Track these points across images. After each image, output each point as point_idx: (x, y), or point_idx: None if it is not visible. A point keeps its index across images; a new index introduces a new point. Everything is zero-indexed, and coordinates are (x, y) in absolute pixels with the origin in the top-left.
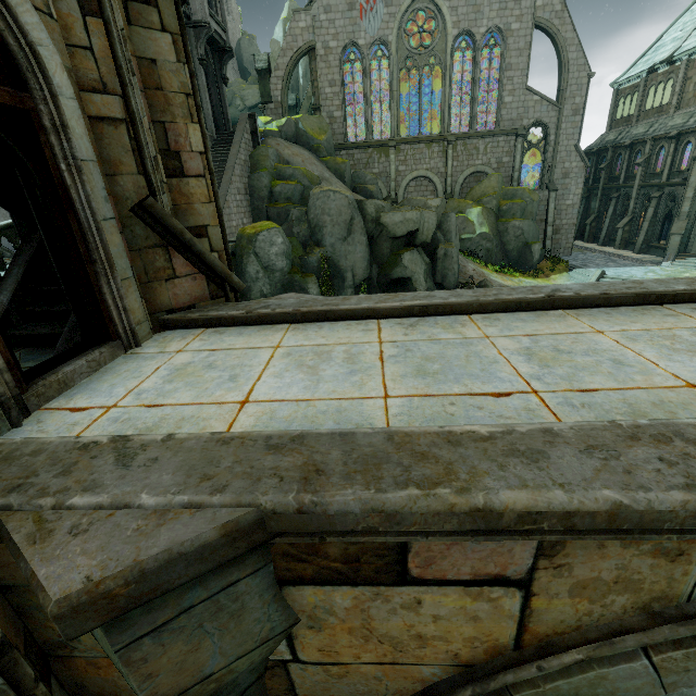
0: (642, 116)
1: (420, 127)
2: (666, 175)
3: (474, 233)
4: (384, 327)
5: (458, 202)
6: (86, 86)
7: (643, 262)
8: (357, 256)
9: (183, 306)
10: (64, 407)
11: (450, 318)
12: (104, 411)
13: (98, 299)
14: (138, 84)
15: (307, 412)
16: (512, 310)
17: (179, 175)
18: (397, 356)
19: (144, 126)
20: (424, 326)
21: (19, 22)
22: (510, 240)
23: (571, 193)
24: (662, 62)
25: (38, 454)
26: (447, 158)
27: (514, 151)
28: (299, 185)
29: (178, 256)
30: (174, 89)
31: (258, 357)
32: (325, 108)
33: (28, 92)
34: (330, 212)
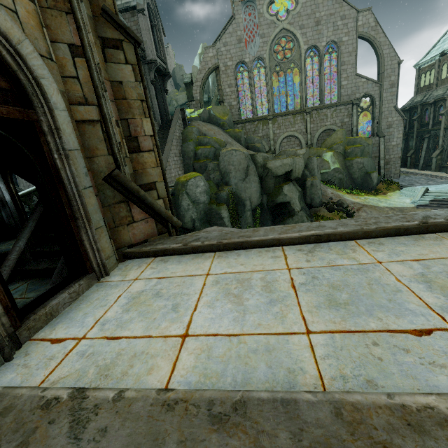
0: (439, 83)
1: (287, 106)
2: None
3: (329, 168)
4: (288, 254)
5: (316, 150)
6: (74, 101)
7: None
8: (252, 190)
9: (139, 241)
10: (47, 337)
11: (340, 243)
12: (75, 343)
13: (79, 245)
14: (111, 97)
15: (239, 351)
16: (392, 235)
17: (137, 151)
18: (306, 283)
19: (112, 123)
20: (321, 252)
21: (27, 64)
22: (355, 171)
23: (395, 137)
24: None
25: (7, 412)
26: (306, 122)
27: (352, 114)
28: (212, 148)
29: (136, 207)
30: (133, 98)
31: (193, 285)
32: (226, 100)
33: (33, 109)
34: (233, 163)
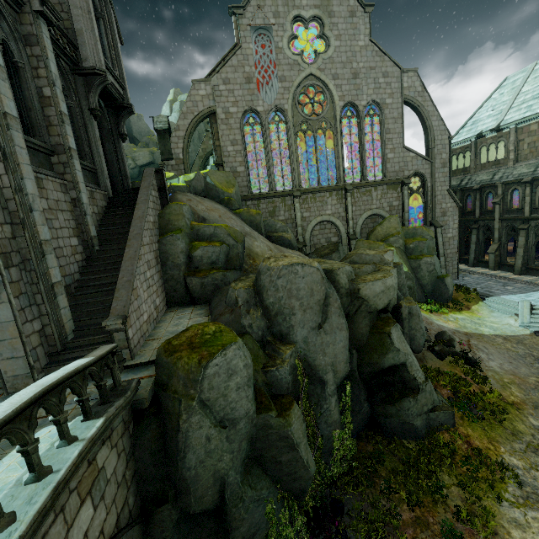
0: (479, 168)
1: (319, 179)
2: (528, 211)
3: None
4: None
5: (368, 243)
6: None
7: (537, 285)
8: (337, 346)
9: None
10: None
11: None
12: None
13: None
14: None
15: None
16: None
17: None
18: None
19: None
20: None
21: None
22: (424, 275)
23: (450, 227)
24: (492, 130)
25: None
26: (347, 204)
27: (402, 196)
28: (225, 246)
29: None
30: None
31: None
32: (228, 163)
33: None
34: (298, 293)
